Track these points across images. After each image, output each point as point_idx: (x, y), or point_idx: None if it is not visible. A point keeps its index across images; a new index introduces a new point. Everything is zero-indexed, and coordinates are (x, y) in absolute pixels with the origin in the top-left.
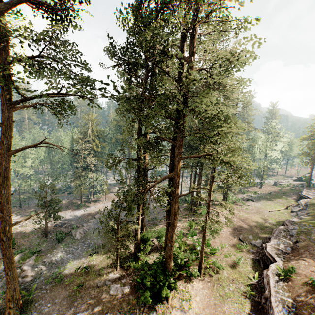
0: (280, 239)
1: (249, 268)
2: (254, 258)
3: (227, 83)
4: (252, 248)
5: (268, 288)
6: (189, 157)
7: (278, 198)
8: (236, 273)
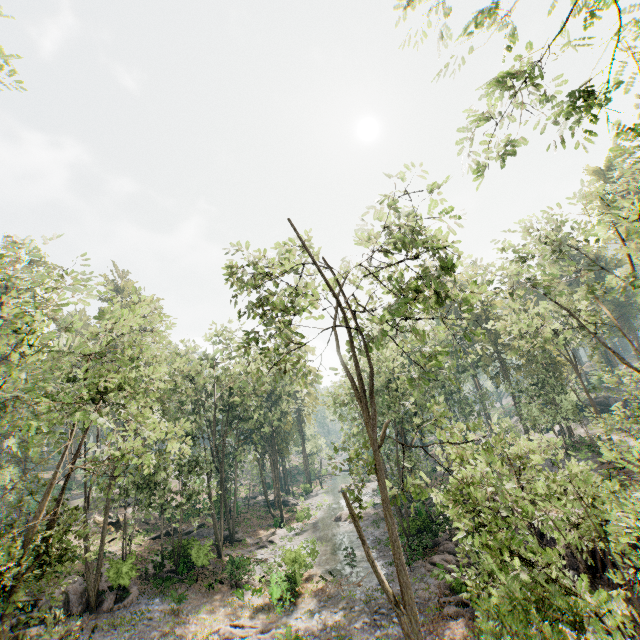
0: None
1: None
2: None
3: None
4: None
5: None
6: None
7: None
8: None
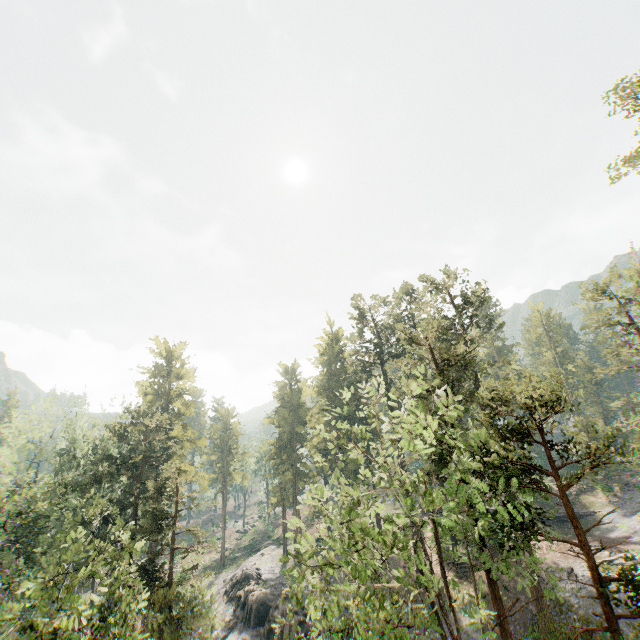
0: None
1: None
2: None
3: None
4: None
5: None
6: None
7: None
8: None
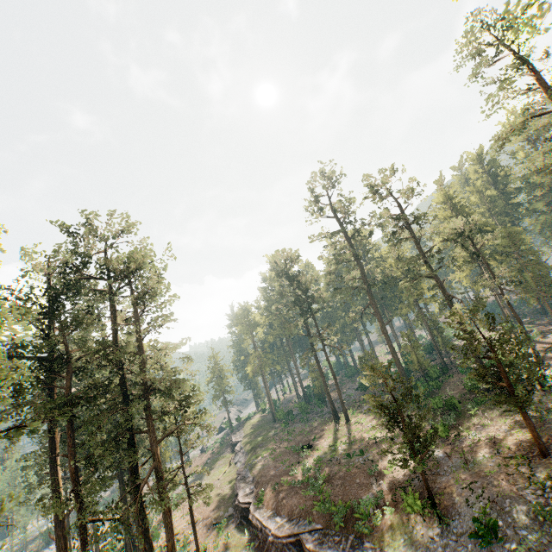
0: (244, 487)
1: (239, 534)
2: (236, 524)
3: (164, 360)
4: (229, 520)
5: (258, 522)
6: (166, 436)
7: (217, 461)
8: (233, 548)
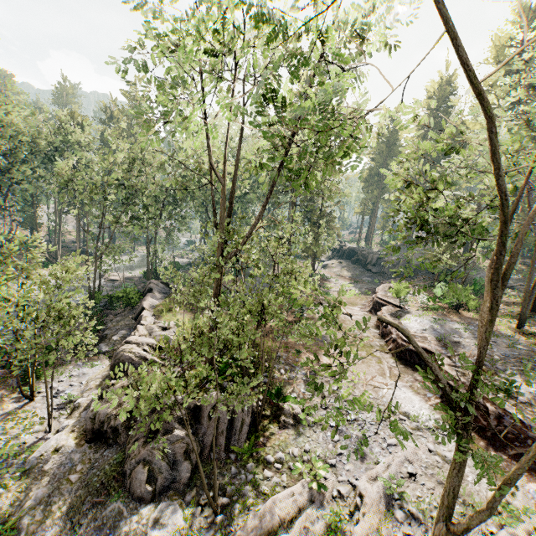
0: None
1: None
2: None
3: None
4: None
5: None
6: None
7: None
8: None
